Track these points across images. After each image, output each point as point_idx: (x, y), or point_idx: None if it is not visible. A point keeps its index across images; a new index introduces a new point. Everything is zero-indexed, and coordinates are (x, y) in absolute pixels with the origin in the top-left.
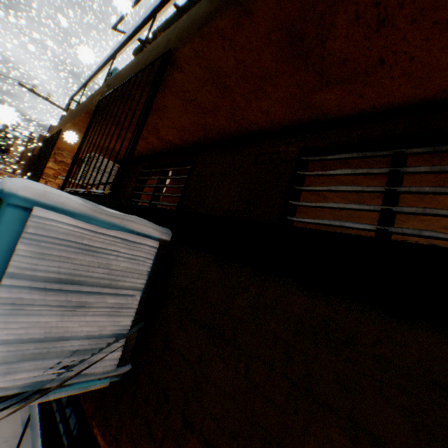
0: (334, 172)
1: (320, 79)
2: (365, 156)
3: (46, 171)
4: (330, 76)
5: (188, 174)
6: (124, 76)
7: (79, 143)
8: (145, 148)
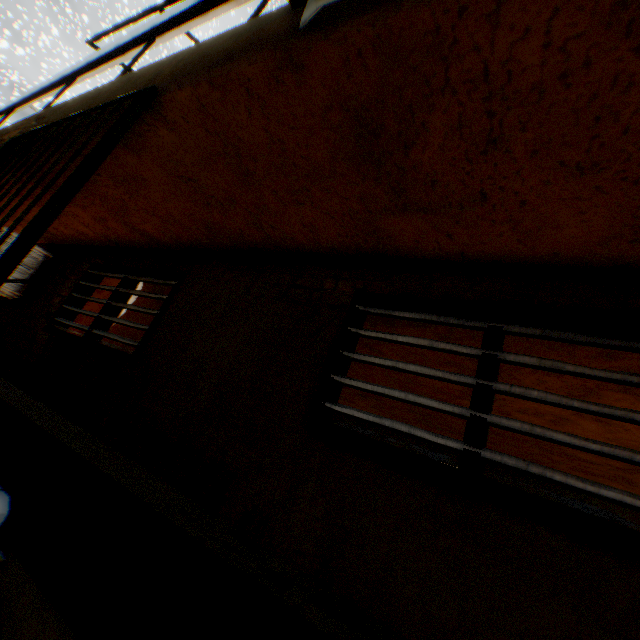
0: (403, 339)
1: (395, 198)
2: (448, 323)
3: None
4: (410, 197)
5: (170, 294)
6: (70, 110)
7: None
8: (104, 234)
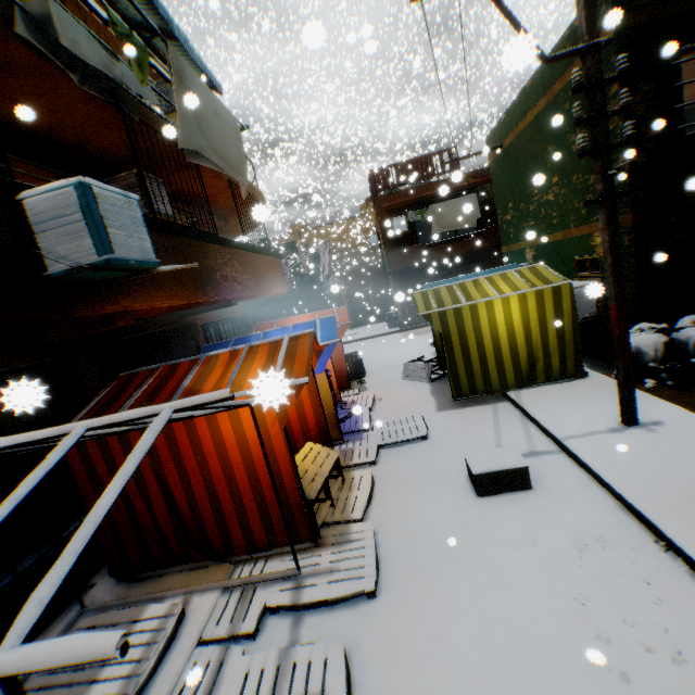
0: None
1: None
2: None
3: None
4: None
5: None
6: None
7: None
8: None
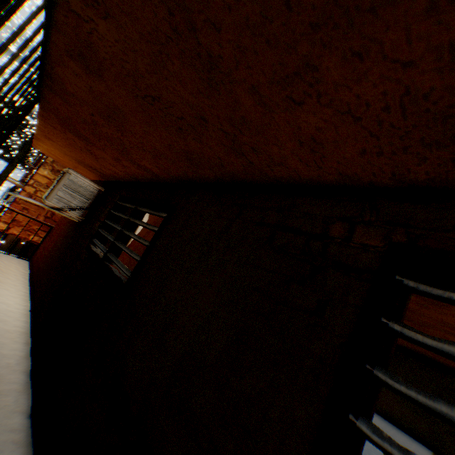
0: None
1: None
2: None
3: (39, 179)
4: None
5: (159, 227)
6: None
7: (60, 154)
8: (125, 172)
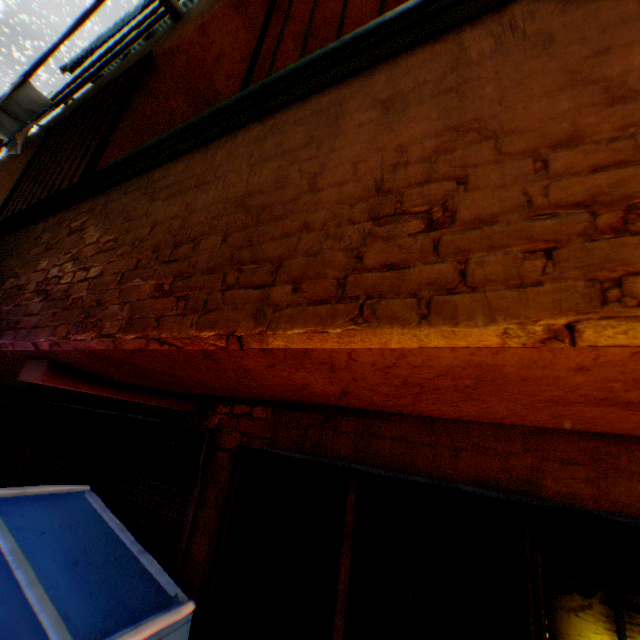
0: None
1: None
2: None
3: None
4: None
5: None
6: None
7: None
8: None
